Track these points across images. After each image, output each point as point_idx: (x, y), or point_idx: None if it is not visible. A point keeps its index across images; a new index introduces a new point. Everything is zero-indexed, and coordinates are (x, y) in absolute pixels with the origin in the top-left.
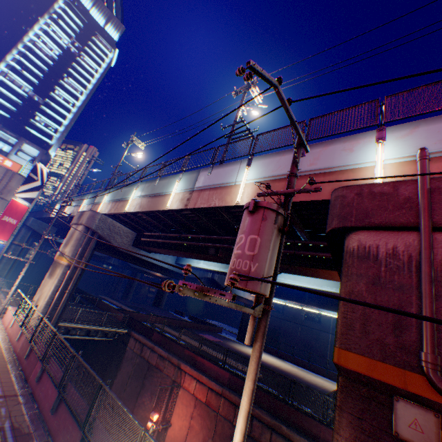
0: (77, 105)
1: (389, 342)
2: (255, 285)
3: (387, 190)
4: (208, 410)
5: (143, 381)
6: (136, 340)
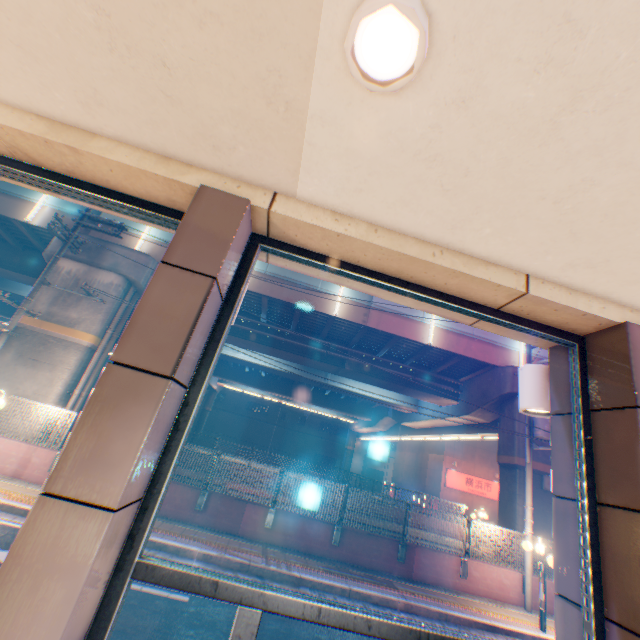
0: None
1: (538, 452)
2: None
3: None
4: None
5: None
6: None
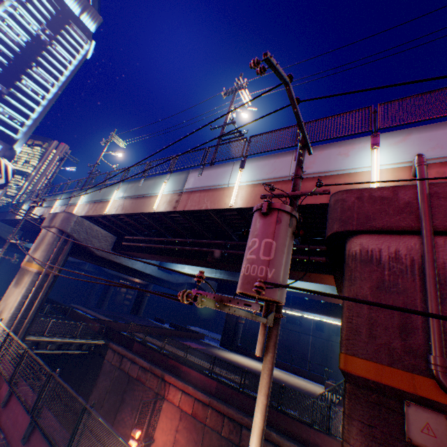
0: (48, 97)
1: (396, 346)
2: (273, 293)
3: (387, 194)
4: (195, 422)
5: (123, 396)
6: (115, 351)
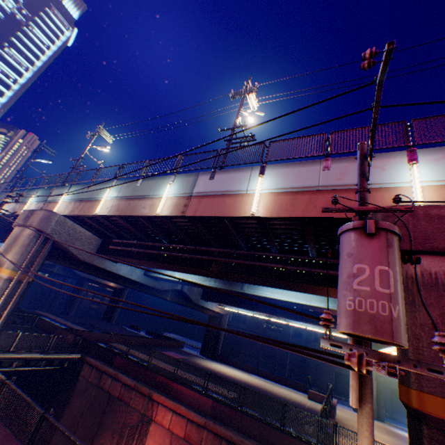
0: (20, 82)
1: None
2: (402, 336)
3: None
4: None
5: (102, 418)
6: (92, 366)
